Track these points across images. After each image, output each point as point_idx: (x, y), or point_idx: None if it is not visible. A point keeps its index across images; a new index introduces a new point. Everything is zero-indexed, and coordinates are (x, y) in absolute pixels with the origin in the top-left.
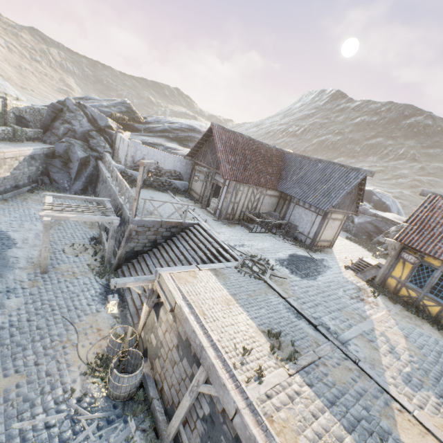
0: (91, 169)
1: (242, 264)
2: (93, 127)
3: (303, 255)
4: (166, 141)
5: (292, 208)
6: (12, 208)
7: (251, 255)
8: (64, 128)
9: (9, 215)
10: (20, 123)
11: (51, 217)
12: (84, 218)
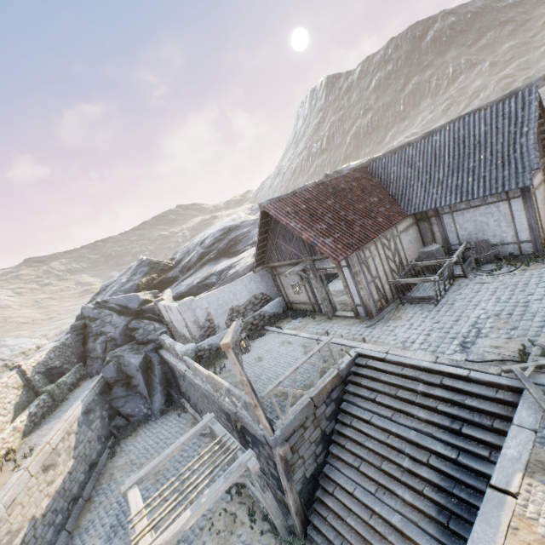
0: (159, 368)
1: None
2: (127, 317)
3: None
4: (212, 266)
5: (449, 221)
6: (101, 509)
7: (520, 355)
8: (99, 345)
9: (103, 530)
10: (52, 377)
11: None
12: (204, 504)
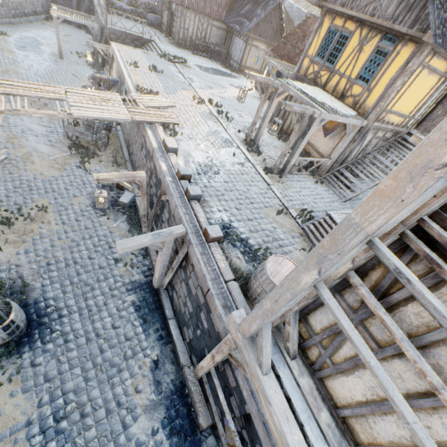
0: (88, 4)
1: (164, 55)
2: None
3: (224, 71)
4: None
5: (233, 40)
6: (36, 27)
7: (176, 55)
8: None
9: (36, 31)
10: None
11: (57, 15)
12: (76, 20)
